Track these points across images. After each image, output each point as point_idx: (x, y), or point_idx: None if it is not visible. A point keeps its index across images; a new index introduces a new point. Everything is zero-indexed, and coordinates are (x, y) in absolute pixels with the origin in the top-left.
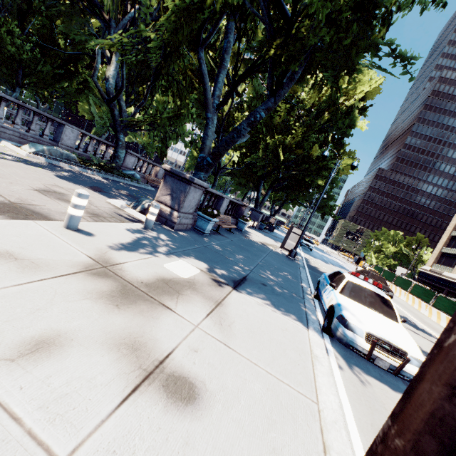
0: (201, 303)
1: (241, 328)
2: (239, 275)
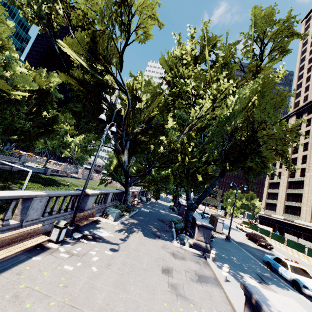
0: None
1: None
2: (255, 274)
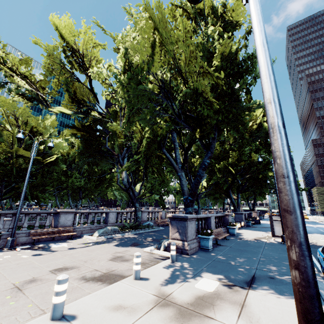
0: (230, 308)
1: (267, 321)
2: (247, 276)
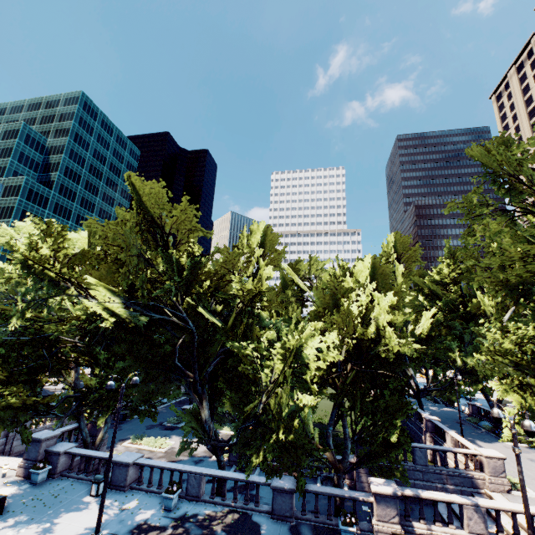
0: None
1: None
2: None
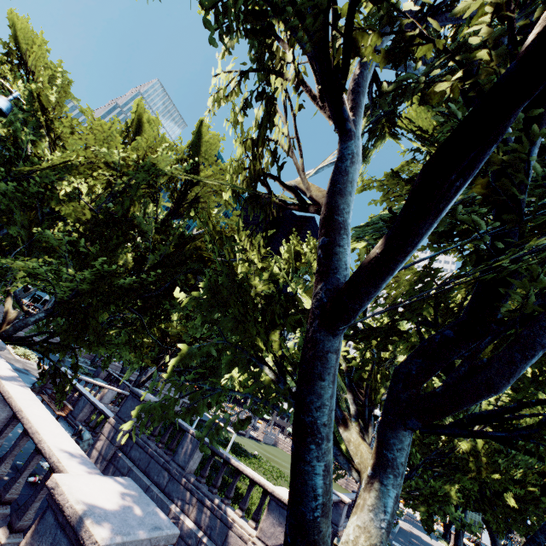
0: None
1: None
2: None
